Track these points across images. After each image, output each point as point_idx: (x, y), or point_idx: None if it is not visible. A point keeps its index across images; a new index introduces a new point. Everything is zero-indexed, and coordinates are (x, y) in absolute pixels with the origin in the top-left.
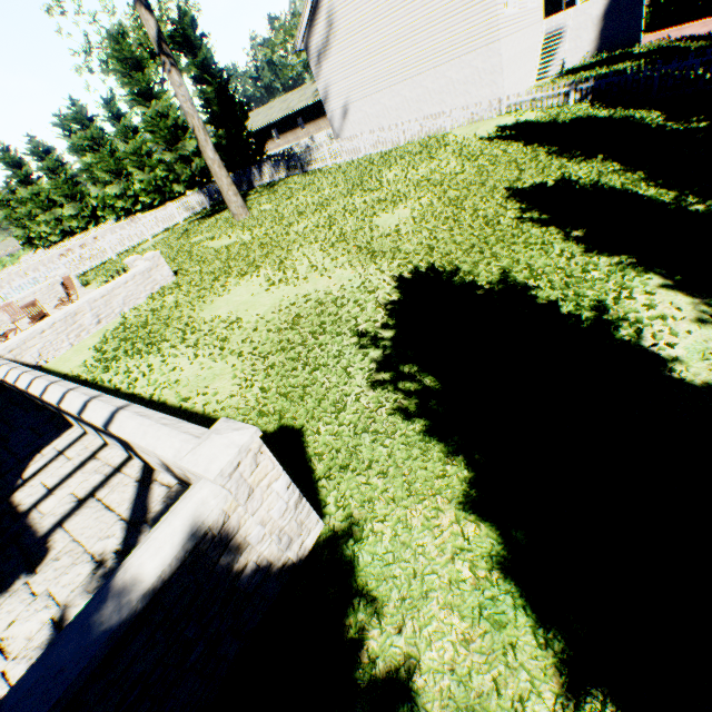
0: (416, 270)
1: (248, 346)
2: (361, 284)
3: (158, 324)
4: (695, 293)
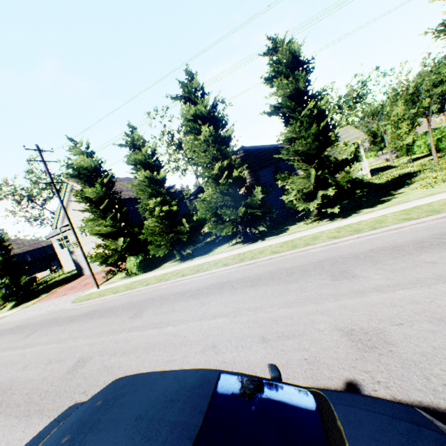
0: None
1: None
2: None
3: None
4: None
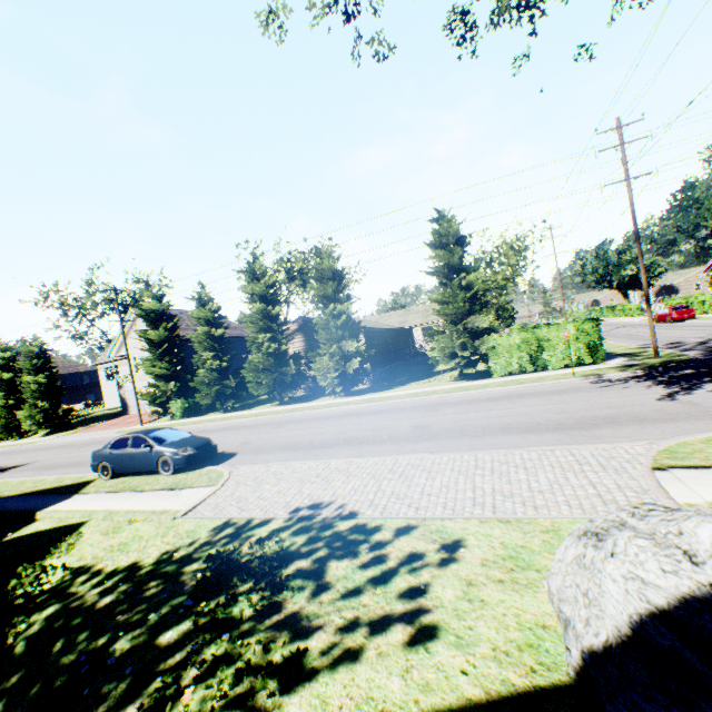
0: None
1: None
2: None
3: None
4: None
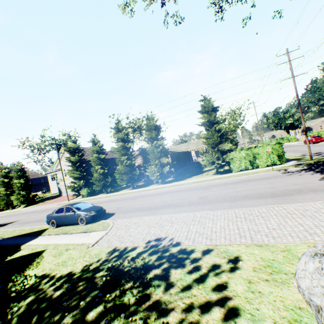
0: None
1: None
2: None
3: None
4: None
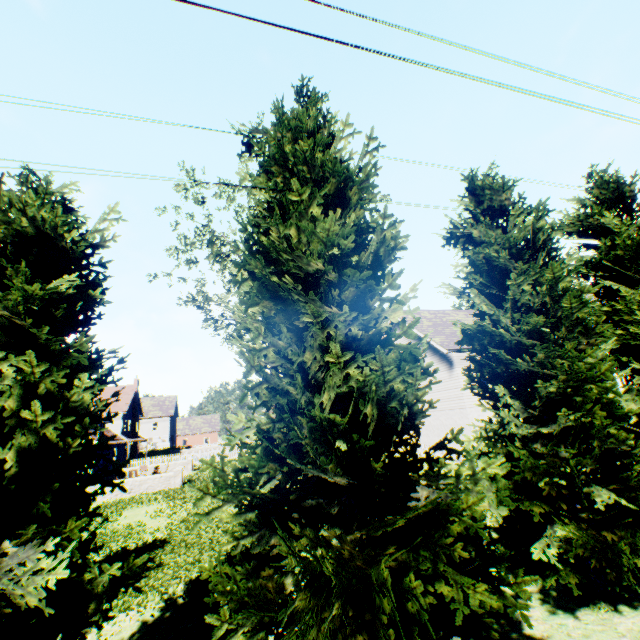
0: (164, 539)
1: (88, 533)
2: (150, 531)
3: (120, 505)
4: (135, 635)
